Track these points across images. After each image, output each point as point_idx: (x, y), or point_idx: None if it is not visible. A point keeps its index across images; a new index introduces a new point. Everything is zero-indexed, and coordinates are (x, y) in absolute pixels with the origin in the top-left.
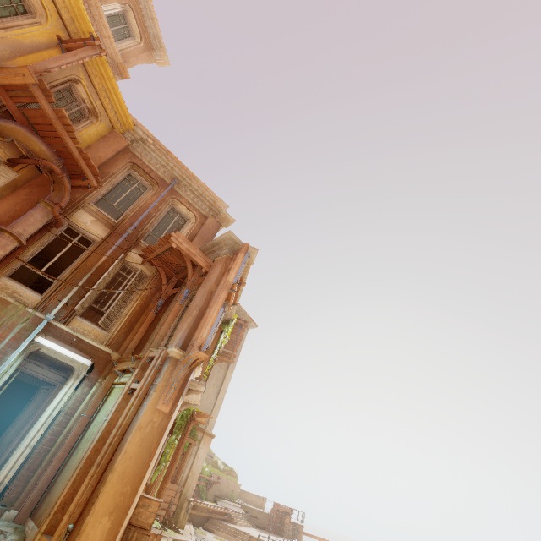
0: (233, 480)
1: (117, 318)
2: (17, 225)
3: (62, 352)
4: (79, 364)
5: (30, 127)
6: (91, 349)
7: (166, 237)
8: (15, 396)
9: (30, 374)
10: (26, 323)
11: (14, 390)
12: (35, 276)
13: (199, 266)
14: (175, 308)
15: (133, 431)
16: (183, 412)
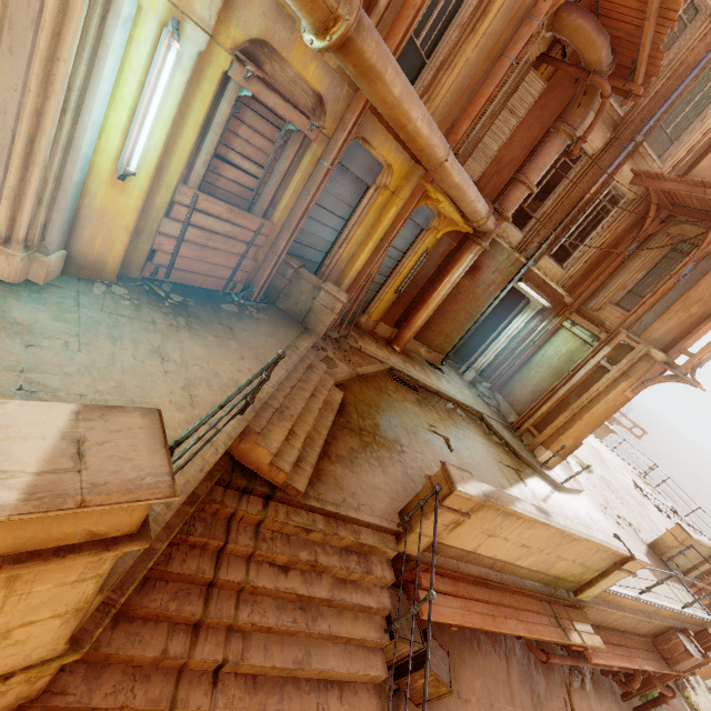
0: None
1: (577, 256)
2: (534, 172)
3: (532, 294)
4: (536, 300)
5: (591, 0)
6: (551, 291)
7: (704, 182)
8: None
9: None
10: (512, 267)
11: None
12: None
13: None
14: (665, 287)
15: (600, 402)
16: None
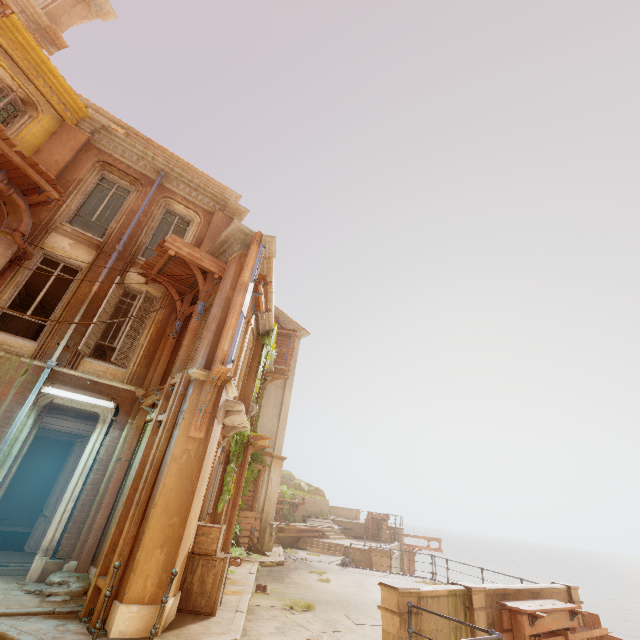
0: (320, 498)
1: (132, 351)
2: None
3: (78, 399)
4: (103, 409)
5: None
6: (111, 390)
7: (161, 245)
8: (57, 457)
9: (56, 429)
10: (26, 375)
11: (54, 451)
12: (34, 325)
13: (210, 273)
14: (192, 327)
15: (167, 463)
16: (236, 439)
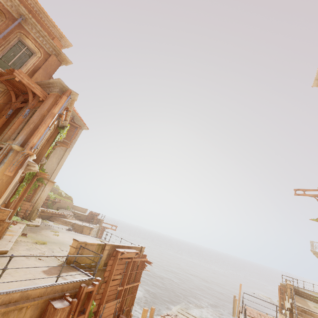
0: (69, 201)
1: None
2: None
3: None
4: None
5: None
6: None
7: (11, 70)
8: None
9: None
10: None
11: None
12: None
13: (37, 95)
14: (19, 120)
15: None
16: (30, 172)
